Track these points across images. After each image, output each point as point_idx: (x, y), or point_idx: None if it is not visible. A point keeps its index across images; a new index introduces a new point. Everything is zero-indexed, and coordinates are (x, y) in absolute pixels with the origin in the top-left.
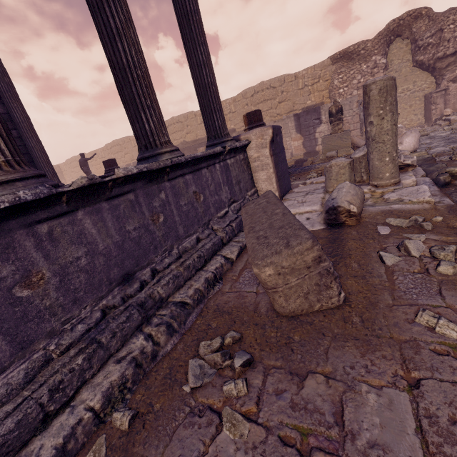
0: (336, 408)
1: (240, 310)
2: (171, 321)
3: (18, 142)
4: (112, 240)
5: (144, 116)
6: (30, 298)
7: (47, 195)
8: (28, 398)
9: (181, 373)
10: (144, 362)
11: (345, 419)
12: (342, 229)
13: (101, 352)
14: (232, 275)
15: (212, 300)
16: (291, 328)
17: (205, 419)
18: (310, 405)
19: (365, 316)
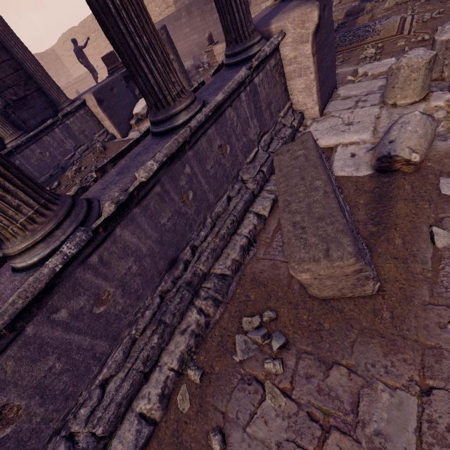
0: (354, 399)
1: (274, 284)
2: (215, 296)
3: (5, 55)
4: (152, 239)
5: (145, 65)
6: (106, 310)
7: (87, 241)
8: (131, 369)
9: (230, 343)
10: (201, 332)
11: (360, 410)
12: (393, 179)
13: (168, 329)
14: (265, 237)
15: (248, 268)
16: (322, 314)
17: (252, 387)
18: (332, 393)
19: (396, 312)
